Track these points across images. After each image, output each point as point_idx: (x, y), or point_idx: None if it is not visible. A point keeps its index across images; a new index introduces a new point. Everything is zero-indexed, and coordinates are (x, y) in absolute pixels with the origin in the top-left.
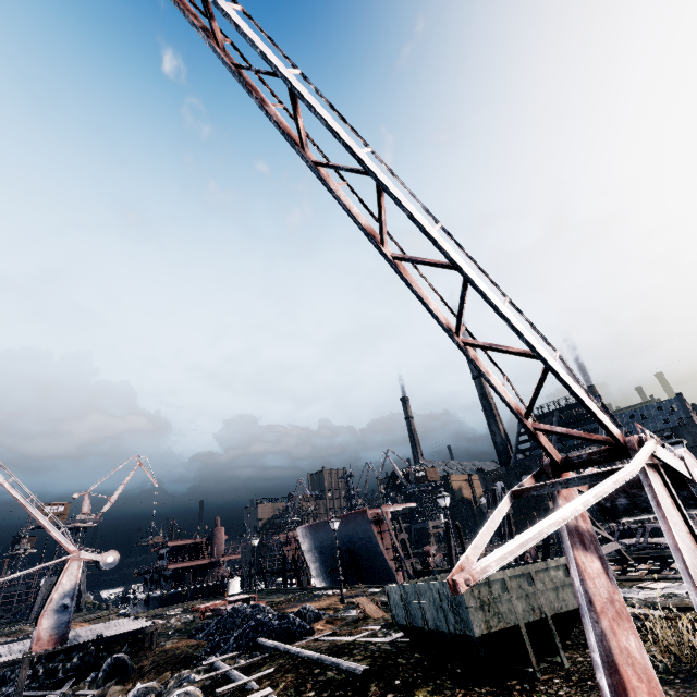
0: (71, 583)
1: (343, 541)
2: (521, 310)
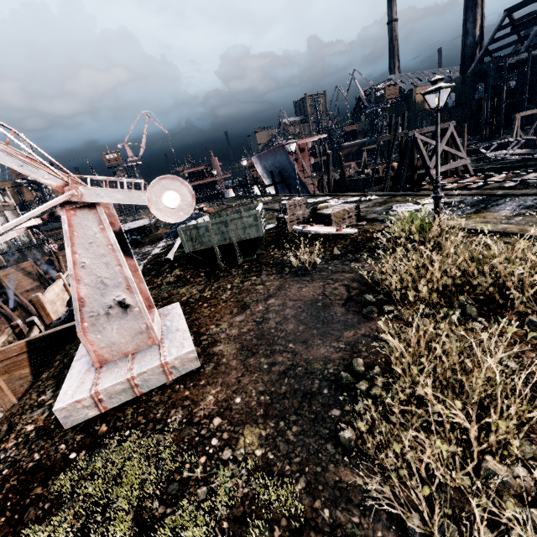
0: None
1: (276, 167)
2: None
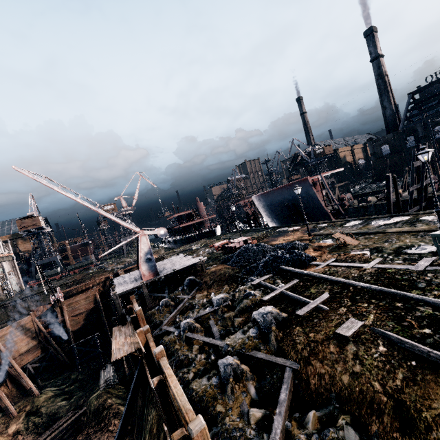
0: (146, 247)
1: (288, 200)
2: None
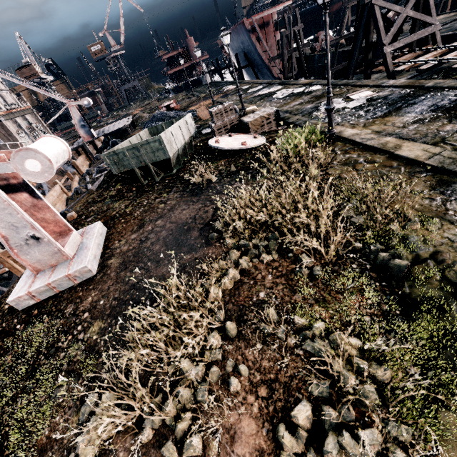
0: (78, 116)
1: (241, 48)
2: None
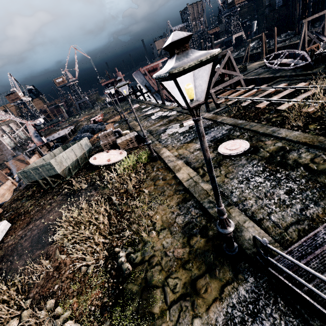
0: (33, 130)
1: (142, 82)
2: None
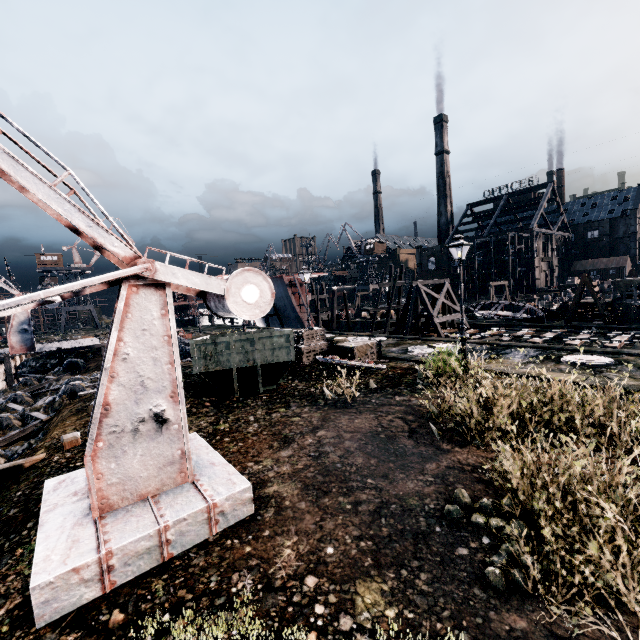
0: (24, 316)
1: None
2: (7, 118)
